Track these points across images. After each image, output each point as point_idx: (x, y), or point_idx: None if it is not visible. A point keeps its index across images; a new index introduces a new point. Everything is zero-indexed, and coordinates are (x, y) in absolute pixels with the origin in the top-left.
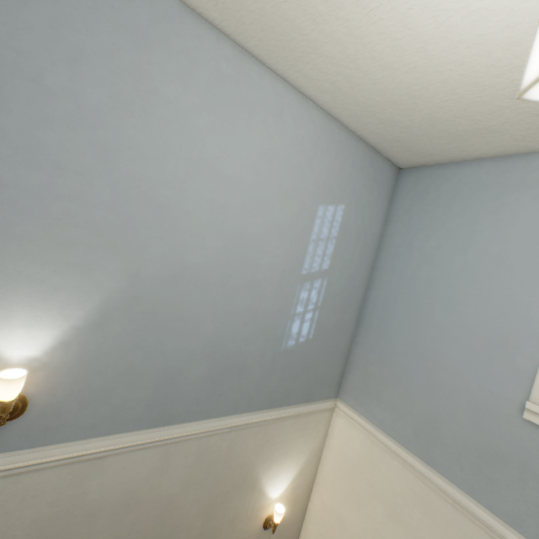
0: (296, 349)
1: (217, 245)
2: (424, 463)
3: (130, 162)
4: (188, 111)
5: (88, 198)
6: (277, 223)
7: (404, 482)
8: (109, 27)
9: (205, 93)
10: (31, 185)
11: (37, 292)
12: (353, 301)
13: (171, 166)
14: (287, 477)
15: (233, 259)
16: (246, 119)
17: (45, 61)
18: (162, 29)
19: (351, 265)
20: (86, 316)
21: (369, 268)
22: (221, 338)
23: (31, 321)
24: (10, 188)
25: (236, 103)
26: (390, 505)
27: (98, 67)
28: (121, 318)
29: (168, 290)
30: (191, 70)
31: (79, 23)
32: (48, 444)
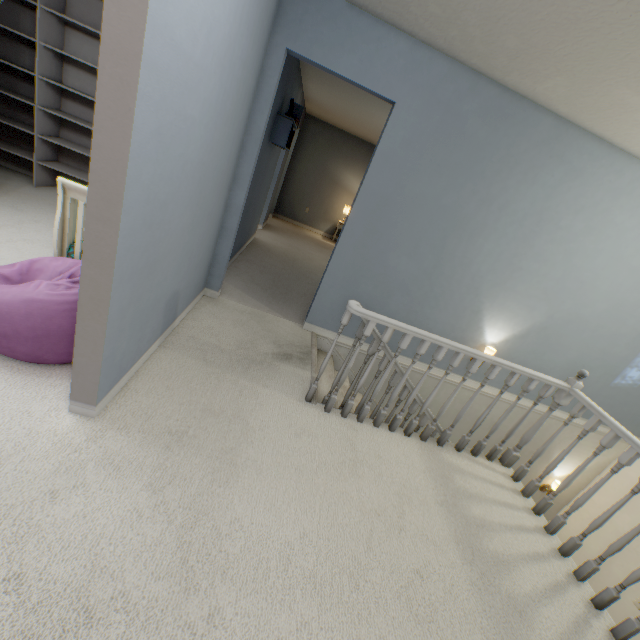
0: (622, 387)
1: (602, 307)
2: None
3: (577, 259)
4: (624, 229)
5: (549, 276)
6: None
7: None
8: (602, 192)
9: None
10: (530, 270)
11: (509, 316)
12: None
13: (598, 260)
14: (570, 468)
15: (608, 317)
16: None
17: (564, 214)
18: (632, 186)
19: None
20: (520, 331)
21: None
22: (575, 362)
23: (500, 327)
24: (523, 270)
25: None
26: None
27: (586, 213)
28: (533, 336)
29: (561, 327)
30: (639, 205)
31: (588, 193)
32: (479, 382)
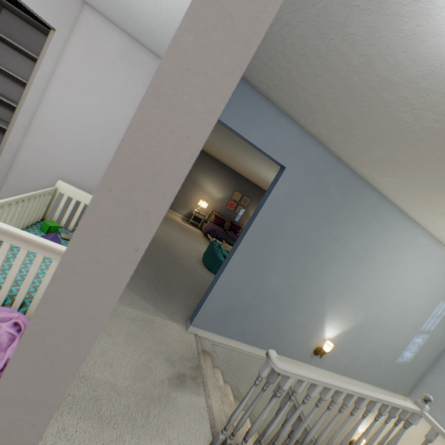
0: (401, 363)
1: (394, 311)
2: None
3: (383, 280)
4: (408, 263)
5: (367, 291)
6: (419, 306)
7: None
8: (398, 240)
9: (417, 257)
10: (357, 286)
11: (341, 318)
12: (437, 349)
13: (394, 282)
14: (368, 424)
15: (396, 318)
16: (427, 265)
17: (378, 252)
18: (413, 238)
19: (444, 331)
20: (347, 328)
21: None
22: (377, 348)
23: (335, 326)
24: (352, 287)
25: (426, 259)
26: None
27: (389, 252)
28: (354, 331)
29: (371, 325)
30: (416, 250)
31: (392, 240)
32: (317, 366)
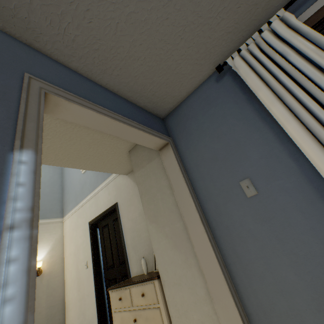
0: None
1: None
2: (77, 205)
3: None
4: None
5: None
6: None
7: (76, 216)
8: None
9: None
10: None
11: None
12: (57, 184)
13: None
14: (44, 251)
15: None
16: None
17: None
18: None
19: (50, 173)
20: None
21: (60, 174)
22: None
23: None
24: None
25: None
26: (76, 227)
27: None
28: None
29: None
30: None
31: None
32: None
